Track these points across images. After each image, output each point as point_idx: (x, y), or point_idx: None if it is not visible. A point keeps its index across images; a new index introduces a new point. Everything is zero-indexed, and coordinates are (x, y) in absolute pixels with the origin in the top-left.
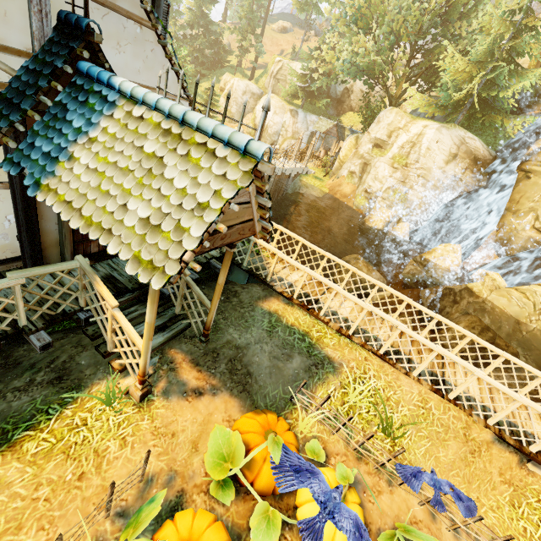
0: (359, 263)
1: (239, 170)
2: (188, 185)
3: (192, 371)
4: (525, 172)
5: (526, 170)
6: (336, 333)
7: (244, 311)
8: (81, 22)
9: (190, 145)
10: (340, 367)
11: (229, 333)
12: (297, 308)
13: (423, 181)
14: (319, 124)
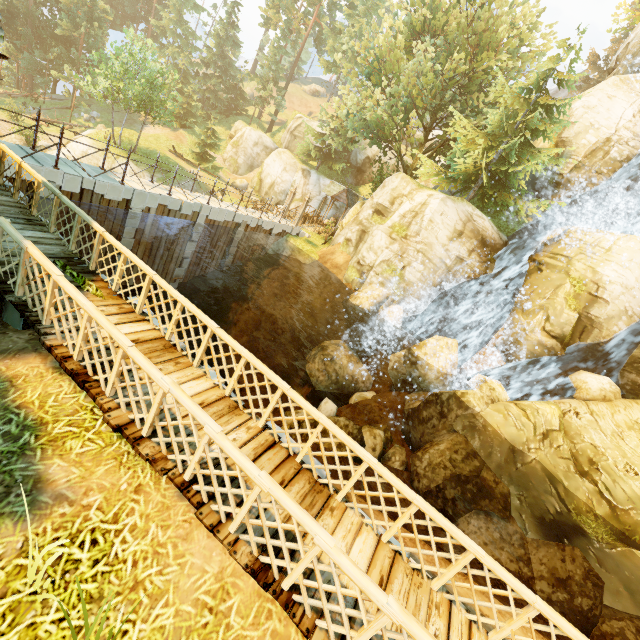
0: (340, 351)
1: None
2: None
3: None
4: (537, 264)
5: (538, 261)
6: (118, 431)
7: None
8: None
9: None
10: (52, 503)
11: None
12: (70, 377)
13: (422, 258)
14: (331, 188)
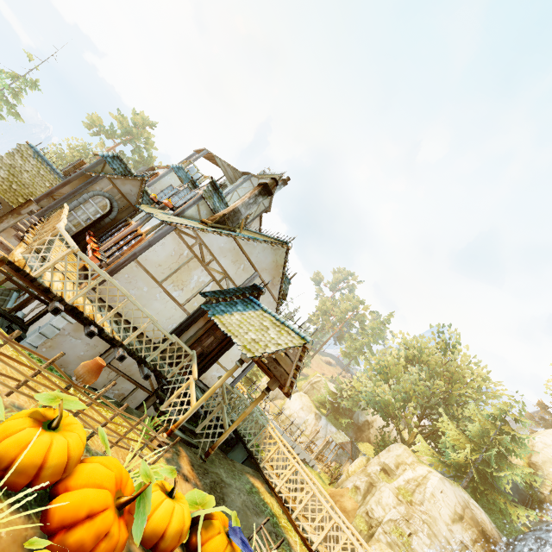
0: None
1: (298, 341)
2: (276, 337)
3: (188, 465)
4: None
5: None
6: (301, 540)
7: (235, 469)
8: (261, 288)
9: (282, 329)
10: None
11: (220, 470)
12: (274, 499)
13: (428, 530)
14: (337, 435)
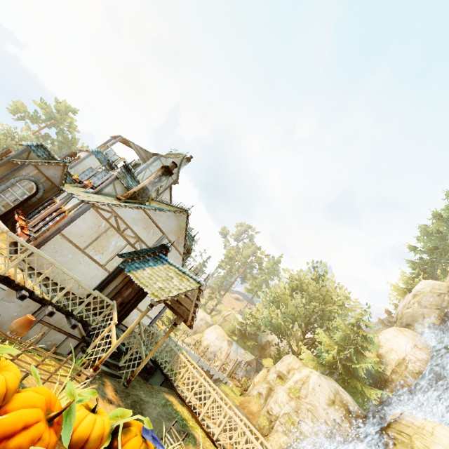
0: None
1: (195, 285)
2: (178, 284)
3: (112, 392)
4: (390, 437)
5: (390, 435)
6: (205, 434)
7: (153, 390)
8: (168, 247)
9: (183, 277)
10: (199, 445)
11: (140, 392)
12: (185, 408)
13: (311, 415)
14: (245, 356)
